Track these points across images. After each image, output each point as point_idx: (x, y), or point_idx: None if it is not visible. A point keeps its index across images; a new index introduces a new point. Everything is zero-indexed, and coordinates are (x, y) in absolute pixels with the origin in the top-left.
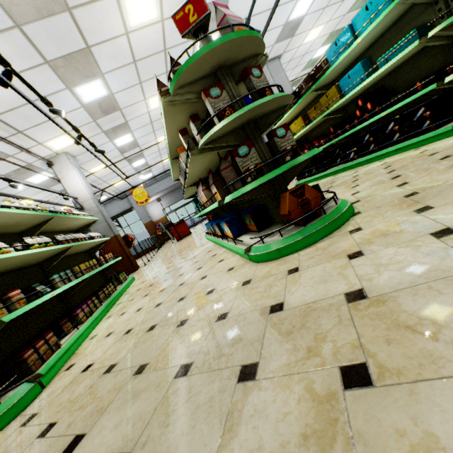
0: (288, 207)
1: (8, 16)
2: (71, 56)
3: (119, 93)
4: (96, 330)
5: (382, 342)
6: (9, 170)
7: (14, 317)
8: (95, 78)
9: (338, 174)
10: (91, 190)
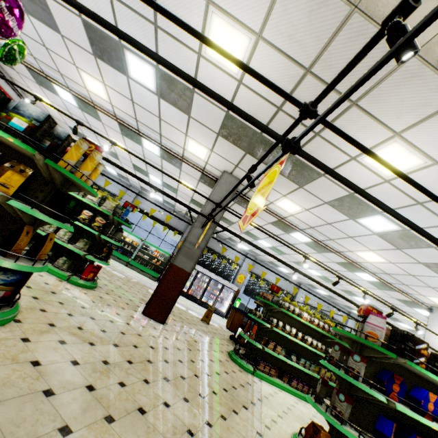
0: (307, 426)
1: (393, 245)
2: None
3: None
4: (286, 393)
5: (218, 399)
6: (398, 297)
7: (267, 351)
8: None
9: None
10: None
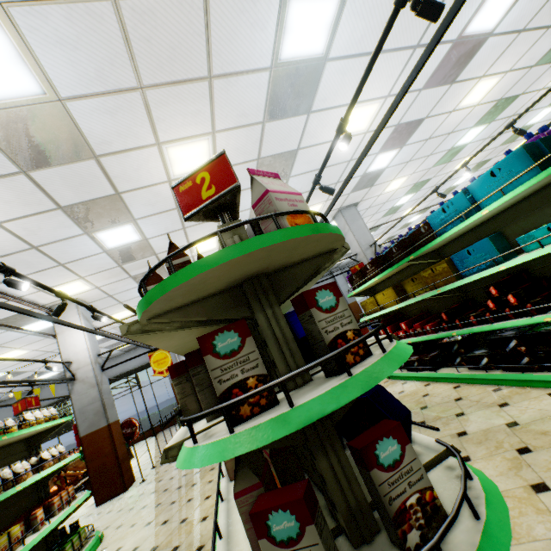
0: None
1: (12, 162)
2: (94, 202)
3: (155, 237)
4: None
5: None
6: None
7: None
8: (124, 224)
9: (462, 386)
10: (96, 349)
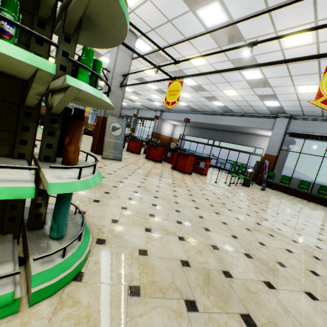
0: None
1: None
2: None
3: None
4: None
5: None
6: None
7: None
8: None
9: None
10: None
